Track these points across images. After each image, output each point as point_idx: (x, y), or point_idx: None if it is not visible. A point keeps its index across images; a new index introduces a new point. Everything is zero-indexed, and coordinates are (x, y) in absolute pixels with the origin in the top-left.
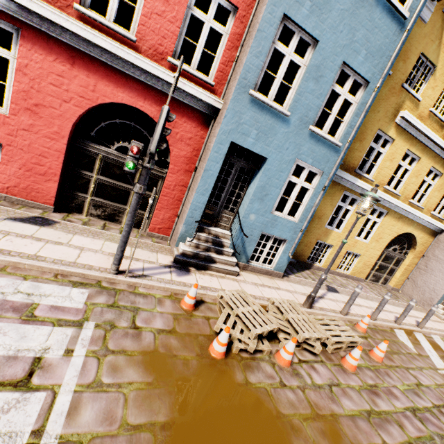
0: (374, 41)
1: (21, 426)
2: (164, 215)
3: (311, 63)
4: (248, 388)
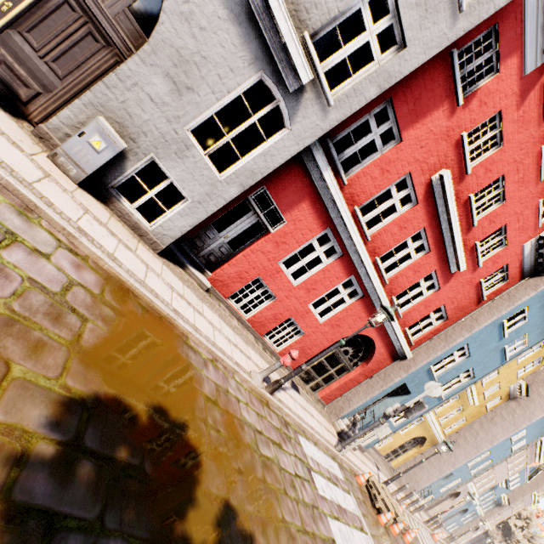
0: (488, 363)
1: None
2: (335, 392)
3: (461, 363)
4: None
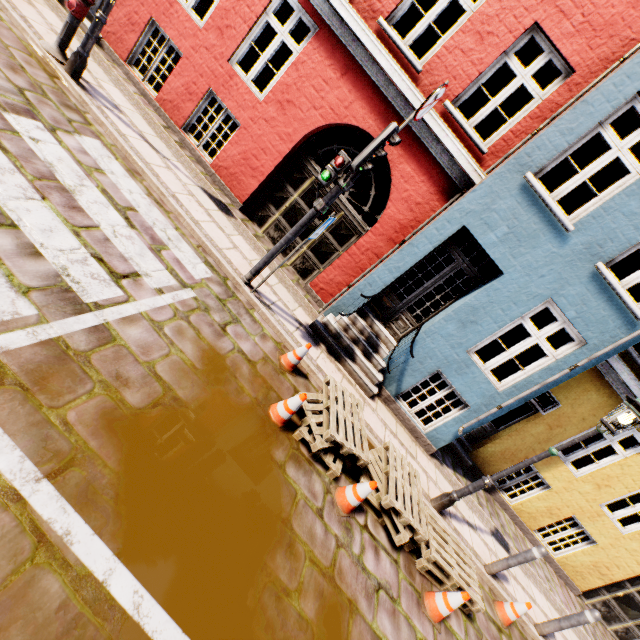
0: None
1: (93, 292)
2: (336, 276)
3: None
4: (278, 471)
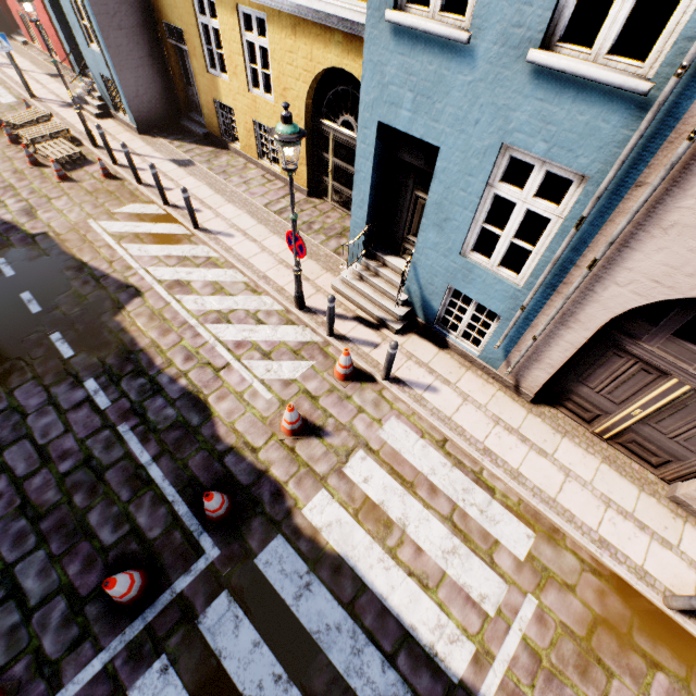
0: None
1: None
2: None
3: None
4: None
